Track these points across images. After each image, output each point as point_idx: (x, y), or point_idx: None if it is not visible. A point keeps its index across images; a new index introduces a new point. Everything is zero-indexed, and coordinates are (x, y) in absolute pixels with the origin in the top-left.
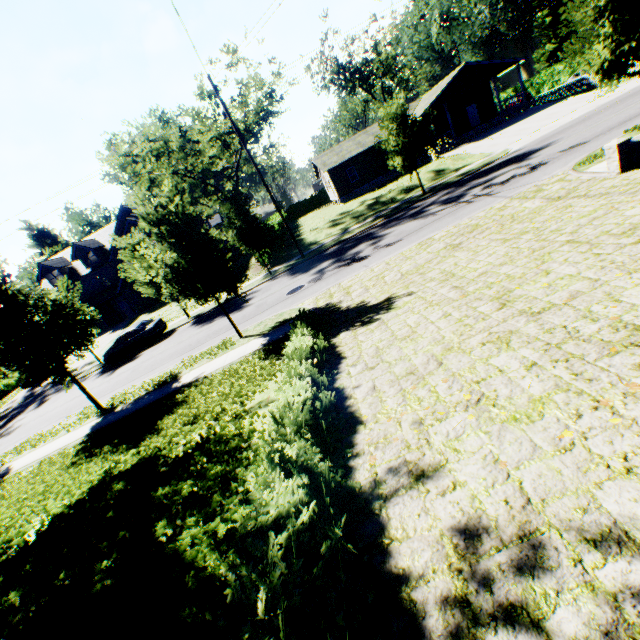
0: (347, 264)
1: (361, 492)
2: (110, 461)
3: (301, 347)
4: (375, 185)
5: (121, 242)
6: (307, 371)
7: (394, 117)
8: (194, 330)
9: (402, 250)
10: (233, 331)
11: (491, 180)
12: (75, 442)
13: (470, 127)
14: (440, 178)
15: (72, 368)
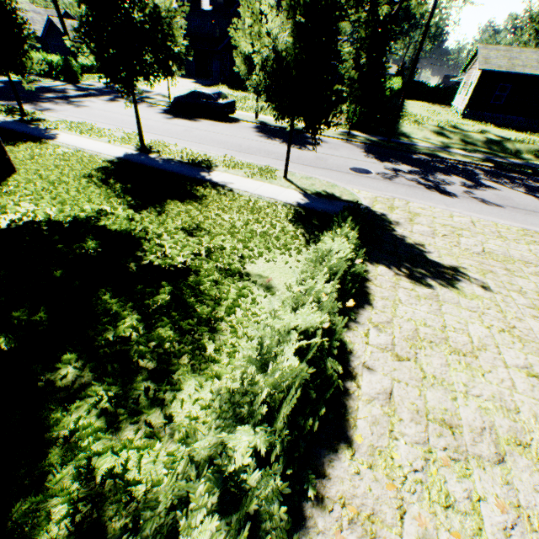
0: (427, 186)
1: None
2: (109, 203)
3: (340, 259)
4: (507, 122)
5: None
6: (330, 300)
7: None
8: (252, 134)
9: (498, 220)
10: (281, 164)
11: None
12: (106, 156)
13: None
14: None
15: (149, 89)
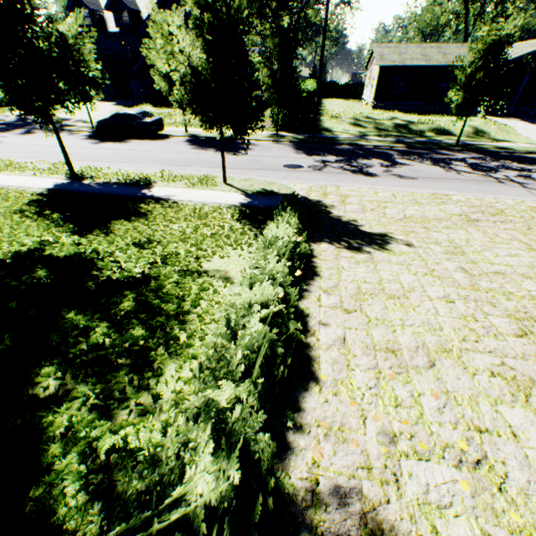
0: (353, 171)
1: (290, 498)
2: (51, 233)
3: (285, 241)
4: (410, 108)
5: (157, 14)
6: (281, 275)
7: (492, 45)
8: (185, 147)
9: (413, 190)
10: (219, 171)
11: (530, 171)
12: (35, 190)
13: (531, 105)
14: (476, 138)
15: (67, 116)
